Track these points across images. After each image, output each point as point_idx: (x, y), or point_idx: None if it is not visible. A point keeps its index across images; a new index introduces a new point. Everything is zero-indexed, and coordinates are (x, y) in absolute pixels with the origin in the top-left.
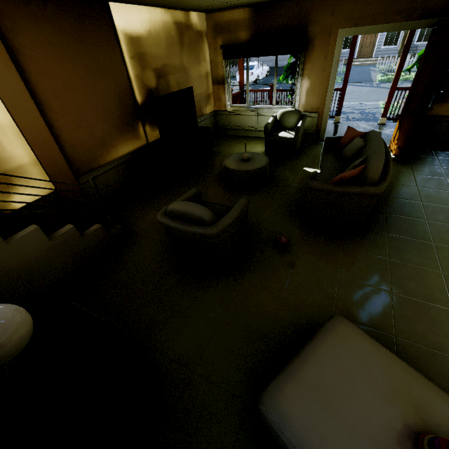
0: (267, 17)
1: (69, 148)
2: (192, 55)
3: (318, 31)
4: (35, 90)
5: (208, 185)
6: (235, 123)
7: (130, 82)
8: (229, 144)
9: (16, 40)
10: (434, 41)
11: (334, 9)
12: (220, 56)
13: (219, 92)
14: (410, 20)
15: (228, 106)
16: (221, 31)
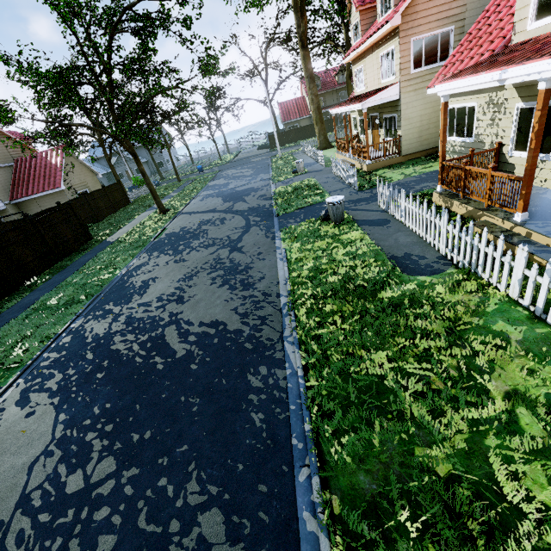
0: None
1: None
2: None
3: None
4: None
5: None
6: None
7: None
8: None
9: None
10: None
11: None
12: None
13: None
14: None
15: None
16: None
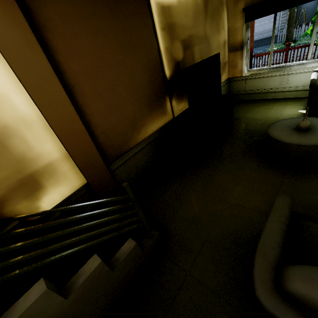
0: None
1: (101, 134)
2: (214, 24)
3: None
4: (65, 73)
5: (247, 162)
6: (251, 87)
7: (160, 56)
8: (248, 109)
9: (42, 12)
10: None
11: None
12: (240, 21)
13: (236, 58)
14: None
15: (244, 71)
16: None
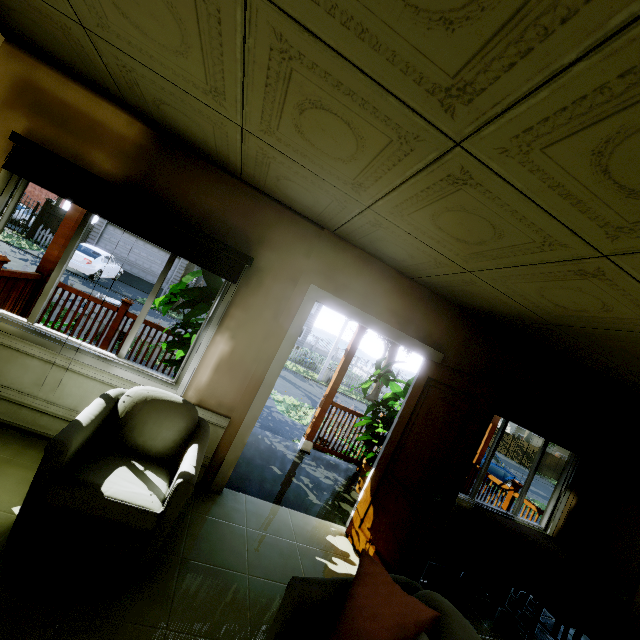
0: (183, 172)
1: None
2: None
3: (276, 265)
4: None
5: None
6: None
7: None
8: None
9: None
10: (436, 379)
11: (312, 249)
12: None
13: None
14: (404, 332)
15: None
16: (37, 109)
